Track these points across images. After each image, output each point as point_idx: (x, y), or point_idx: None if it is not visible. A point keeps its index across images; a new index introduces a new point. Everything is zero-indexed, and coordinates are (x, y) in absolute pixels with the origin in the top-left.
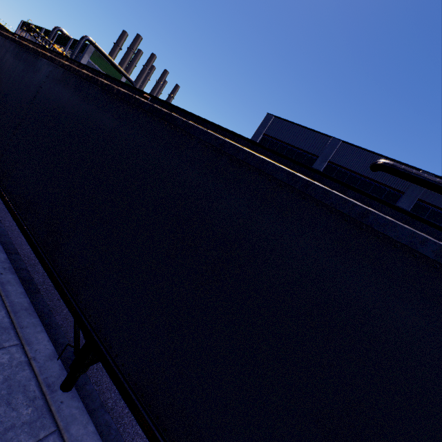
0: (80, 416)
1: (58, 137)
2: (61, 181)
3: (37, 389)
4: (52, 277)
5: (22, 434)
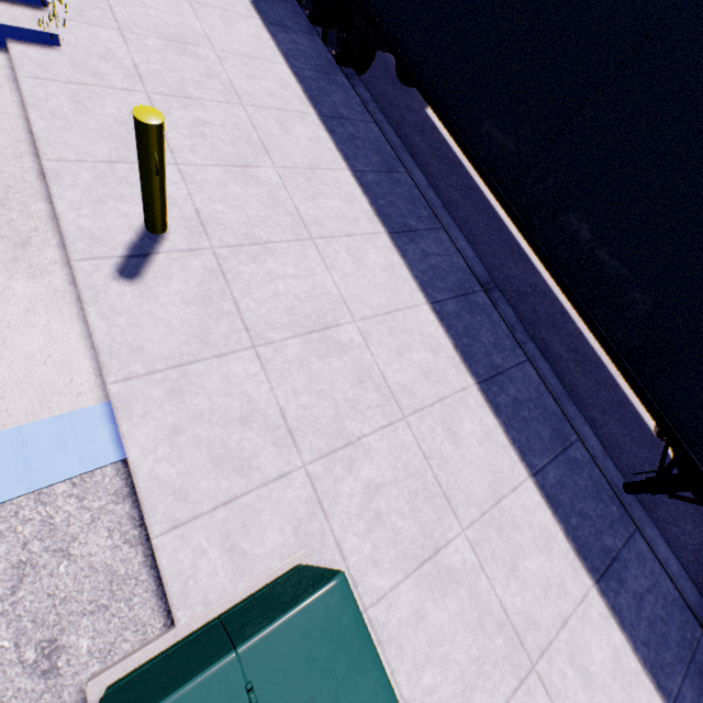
0: (645, 519)
1: (702, 189)
2: (695, 283)
3: (609, 488)
4: (650, 407)
5: (620, 528)
